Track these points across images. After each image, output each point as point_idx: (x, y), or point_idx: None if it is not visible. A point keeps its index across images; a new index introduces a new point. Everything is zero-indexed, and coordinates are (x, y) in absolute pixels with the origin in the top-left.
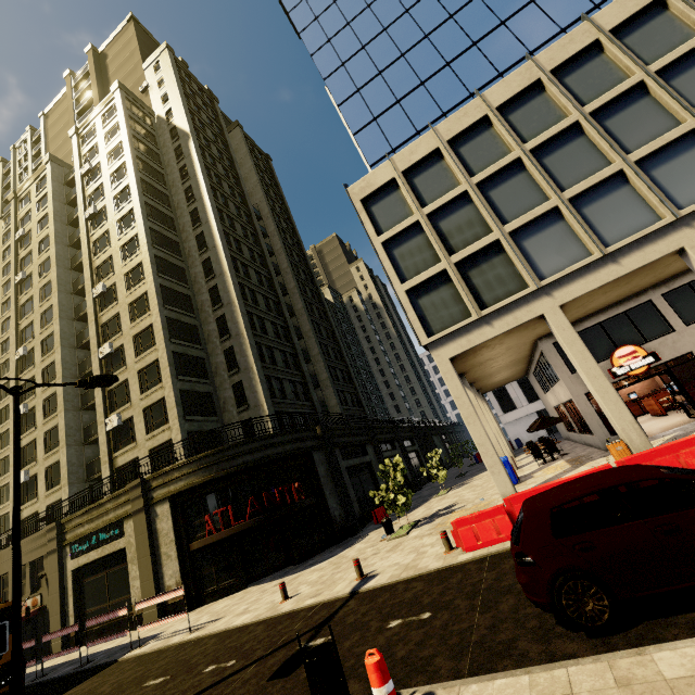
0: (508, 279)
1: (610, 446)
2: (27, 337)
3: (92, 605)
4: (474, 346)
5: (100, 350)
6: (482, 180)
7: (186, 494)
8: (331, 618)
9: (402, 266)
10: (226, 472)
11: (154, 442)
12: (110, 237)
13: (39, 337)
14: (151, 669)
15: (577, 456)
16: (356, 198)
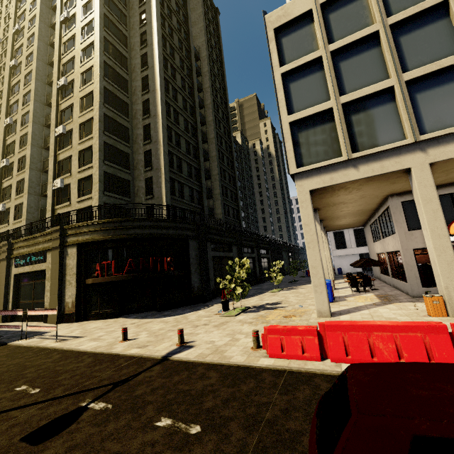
0: (388, 129)
1: (428, 298)
2: (14, 111)
3: (24, 299)
4: (334, 184)
5: (56, 129)
6: (398, 22)
7: (89, 245)
8: (130, 379)
9: (293, 99)
10: (119, 237)
11: (81, 205)
12: (75, 40)
13: (21, 112)
14: (4, 364)
15: (385, 294)
16: (271, 26)
